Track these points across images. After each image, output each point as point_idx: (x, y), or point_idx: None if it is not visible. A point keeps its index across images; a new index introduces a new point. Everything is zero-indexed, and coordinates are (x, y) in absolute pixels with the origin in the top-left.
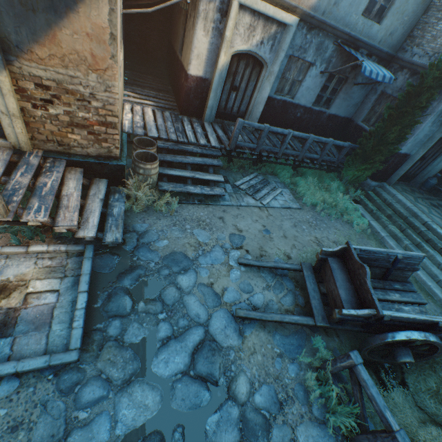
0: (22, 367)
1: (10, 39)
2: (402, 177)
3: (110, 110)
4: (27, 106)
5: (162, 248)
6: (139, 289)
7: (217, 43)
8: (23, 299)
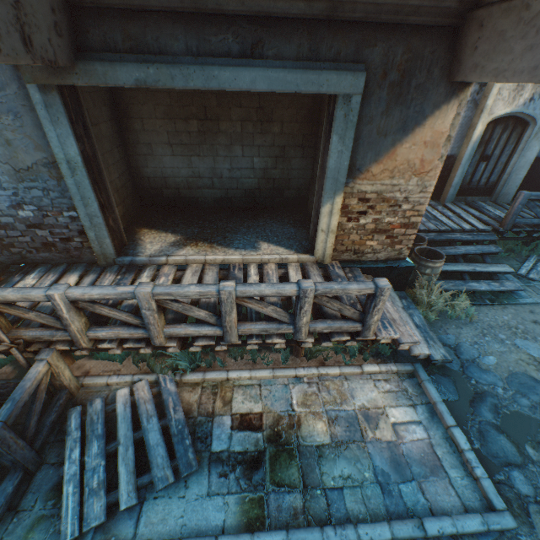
0: (461, 527)
1: (355, 164)
2: None
3: (417, 210)
4: (342, 221)
5: (492, 367)
6: (509, 426)
7: (470, 115)
8: (393, 431)
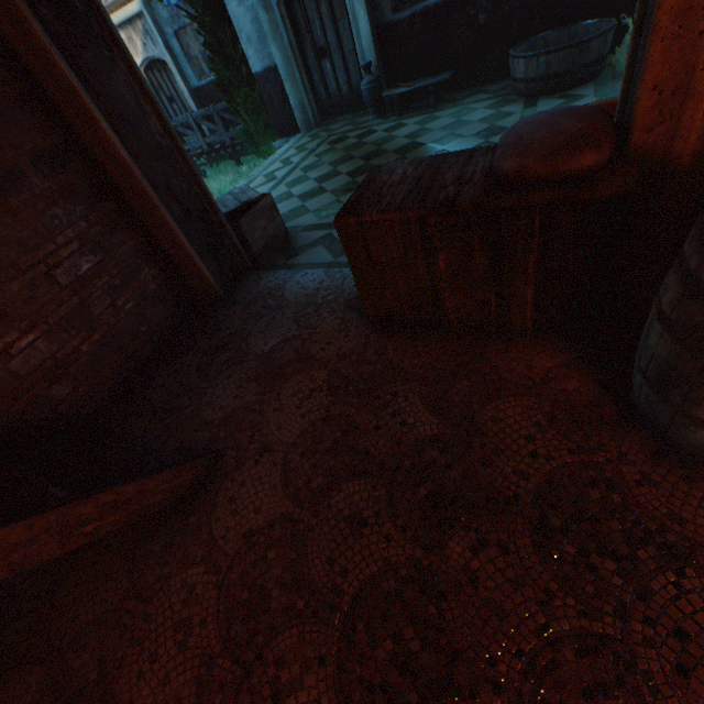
0: None
1: None
2: (336, 107)
3: None
4: None
5: None
6: None
7: None
8: None
